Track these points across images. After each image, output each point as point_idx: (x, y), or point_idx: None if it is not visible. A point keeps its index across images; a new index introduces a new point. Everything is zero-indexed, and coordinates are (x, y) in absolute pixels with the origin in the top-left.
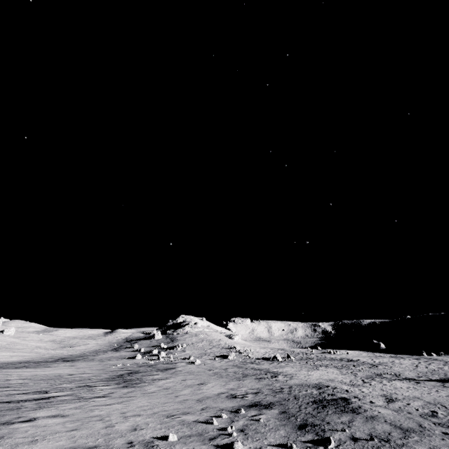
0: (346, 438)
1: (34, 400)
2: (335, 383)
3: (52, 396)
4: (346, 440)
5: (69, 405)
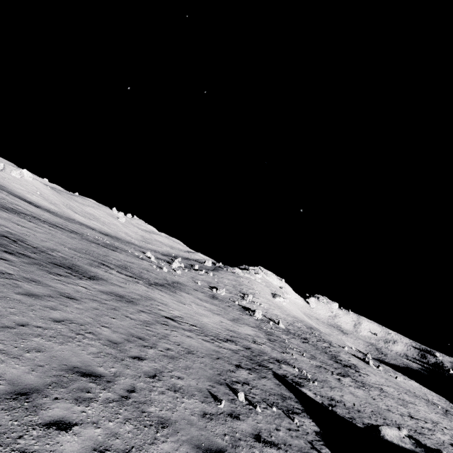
0: None
1: None
2: (124, 292)
3: None
4: None
5: None
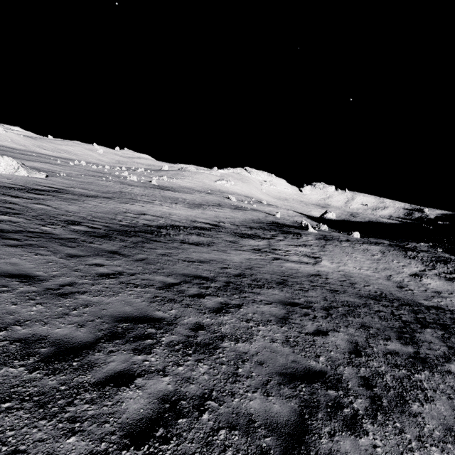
0: None
1: None
2: None
3: None
4: None
5: None
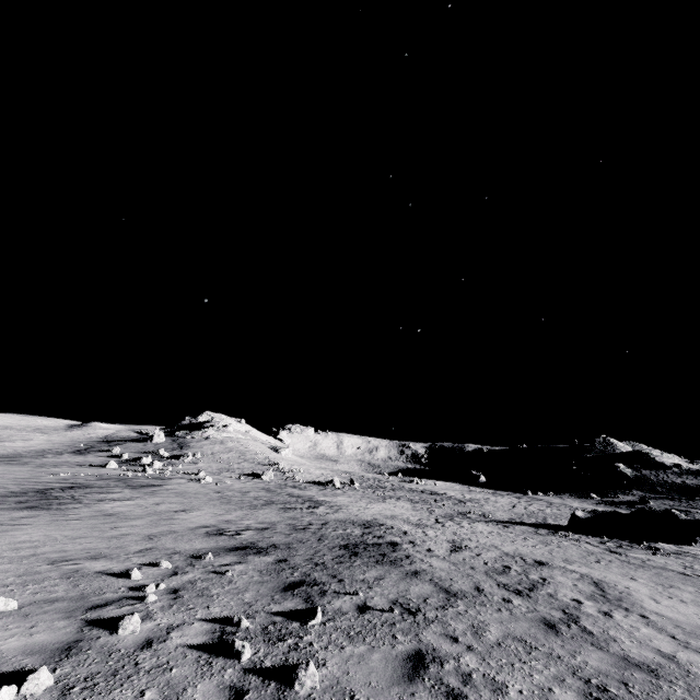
0: (351, 606)
1: None
2: (396, 521)
3: None
4: (349, 610)
5: None
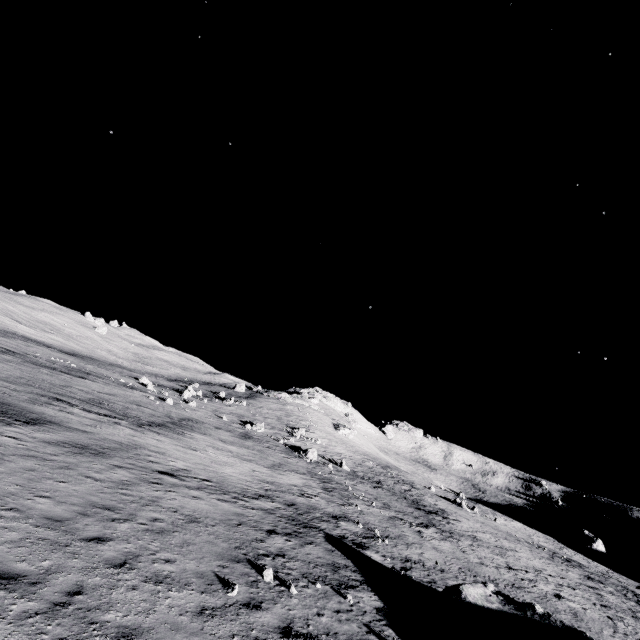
0: None
1: None
2: (91, 440)
3: None
4: None
5: None
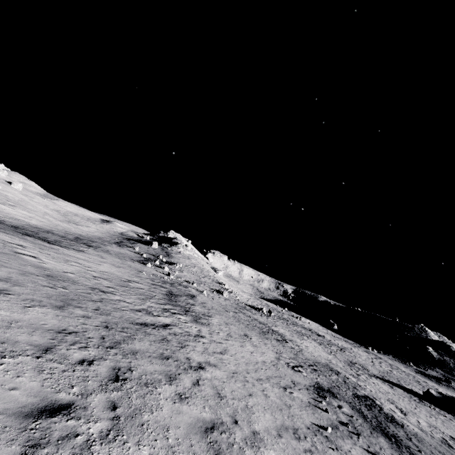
0: None
1: (162, 328)
2: (339, 368)
3: (165, 324)
4: None
5: (197, 346)
